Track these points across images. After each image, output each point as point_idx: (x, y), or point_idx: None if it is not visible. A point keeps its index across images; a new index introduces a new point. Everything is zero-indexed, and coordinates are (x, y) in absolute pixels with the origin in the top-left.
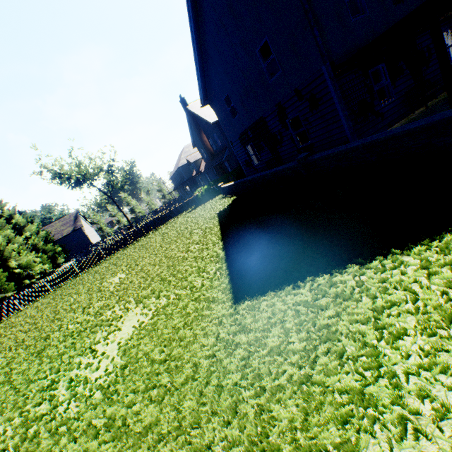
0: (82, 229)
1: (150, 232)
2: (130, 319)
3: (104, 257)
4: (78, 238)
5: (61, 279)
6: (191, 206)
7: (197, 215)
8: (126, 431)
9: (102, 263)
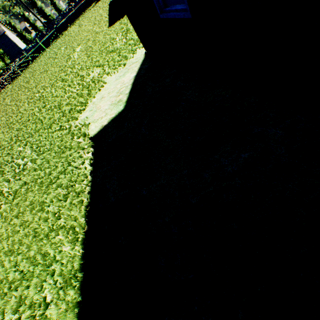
0: (6, 35)
1: (69, 28)
2: (78, 49)
3: (44, 49)
4: (7, 44)
5: (23, 65)
6: (93, 2)
7: (98, 8)
8: (86, 53)
9: (45, 52)
